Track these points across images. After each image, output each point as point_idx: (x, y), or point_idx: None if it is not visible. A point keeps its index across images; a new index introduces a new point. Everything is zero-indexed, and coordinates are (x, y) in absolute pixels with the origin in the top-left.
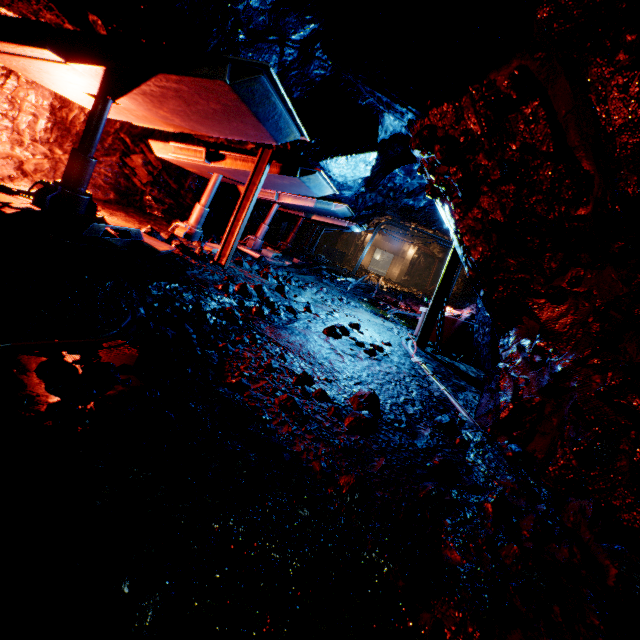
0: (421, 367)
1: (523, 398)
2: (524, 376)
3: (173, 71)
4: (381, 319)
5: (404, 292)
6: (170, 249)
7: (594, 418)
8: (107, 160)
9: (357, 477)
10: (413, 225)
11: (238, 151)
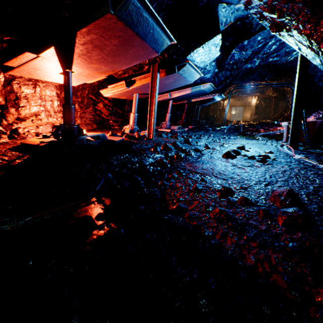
0: (305, 160)
1: None
2: None
3: (82, 26)
4: (254, 140)
5: (259, 123)
6: (121, 138)
7: None
8: (88, 110)
9: None
10: (252, 83)
11: (140, 75)
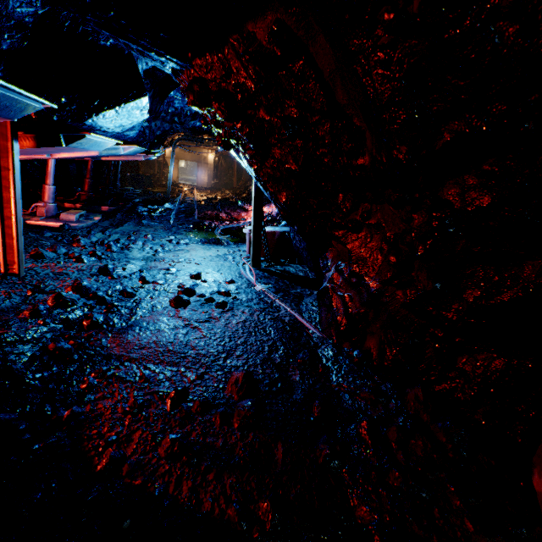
0: (265, 293)
1: (353, 313)
2: (348, 293)
3: None
4: (214, 248)
5: (220, 202)
6: None
7: (405, 324)
8: None
9: (272, 502)
10: (206, 137)
11: None
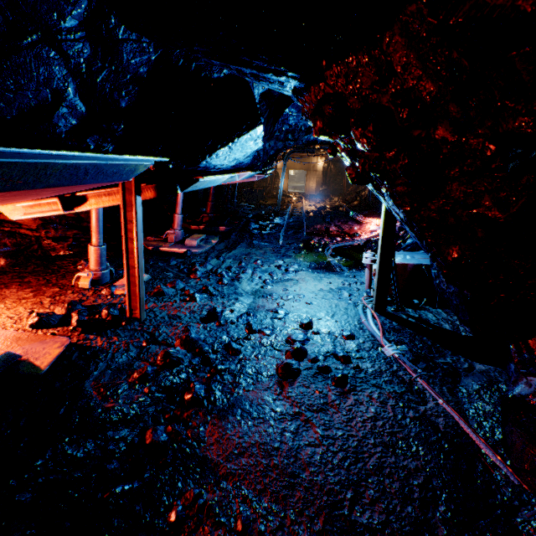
0: (399, 362)
1: None
2: None
3: None
4: (325, 278)
5: (330, 213)
6: (60, 350)
7: None
8: None
9: None
10: (317, 146)
11: None
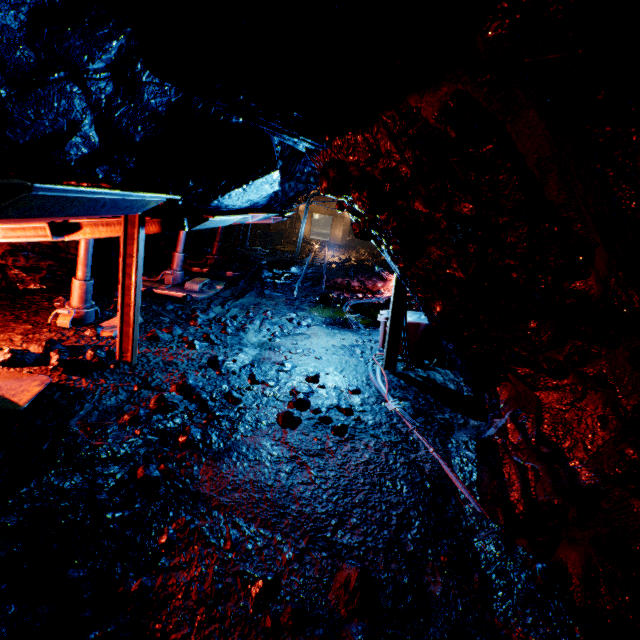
0: (399, 416)
1: (538, 500)
2: (531, 464)
3: None
4: (339, 334)
5: (354, 267)
6: (41, 388)
7: None
8: None
9: None
10: None
11: None
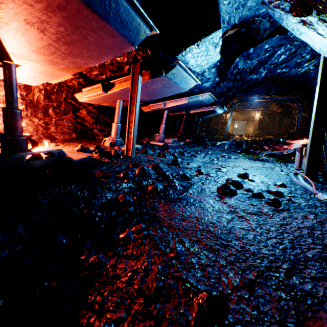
0: None
1: None
2: None
3: None
4: (259, 162)
5: (263, 139)
6: (86, 156)
7: None
8: (66, 117)
9: None
10: (256, 96)
11: (122, 77)
